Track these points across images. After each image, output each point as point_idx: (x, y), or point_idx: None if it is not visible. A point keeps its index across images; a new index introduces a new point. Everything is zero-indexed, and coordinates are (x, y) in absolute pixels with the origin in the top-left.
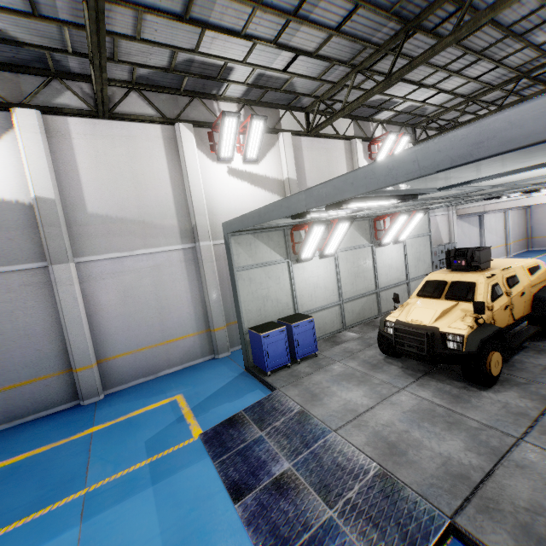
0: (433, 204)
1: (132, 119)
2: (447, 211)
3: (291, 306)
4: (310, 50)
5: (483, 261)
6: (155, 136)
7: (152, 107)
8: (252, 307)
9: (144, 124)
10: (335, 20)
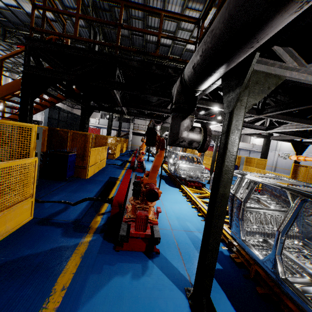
0: None
1: None
2: (42, 115)
3: None
4: (2, 54)
5: (40, 123)
6: None
7: None
8: None
9: None
10: None
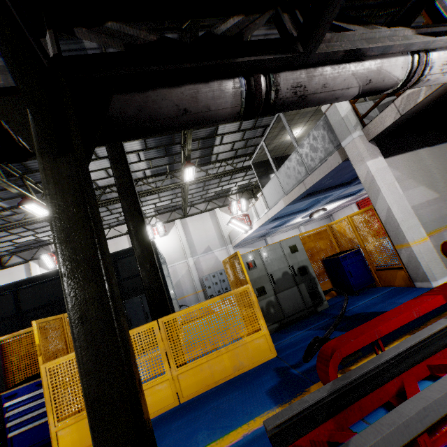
0: None
1: (13, 266)
2: (225, 246)
3: None
4: None
5: None
6: (22, 269)
7: (22, 258)
8: None
9: (18, 266)
10: (48, 224)
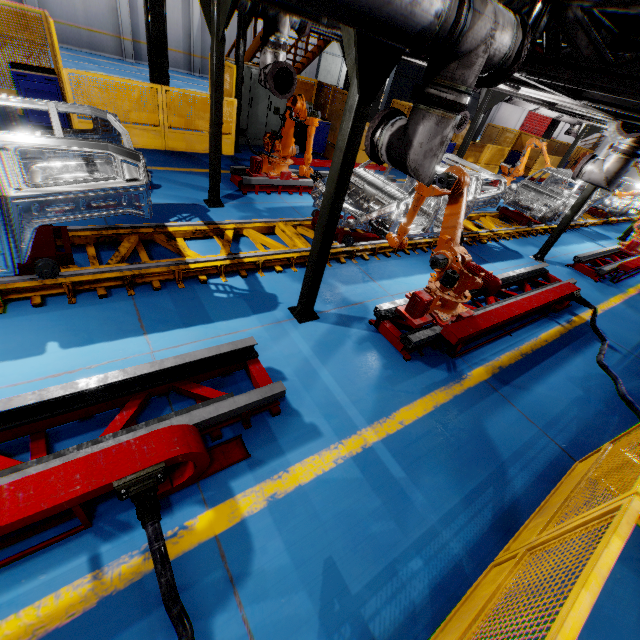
0: None
1: None
2: None
3: (336, 82)
4: None
5: None
6: None
7: None
8: (323, 74)
9: None
10: None
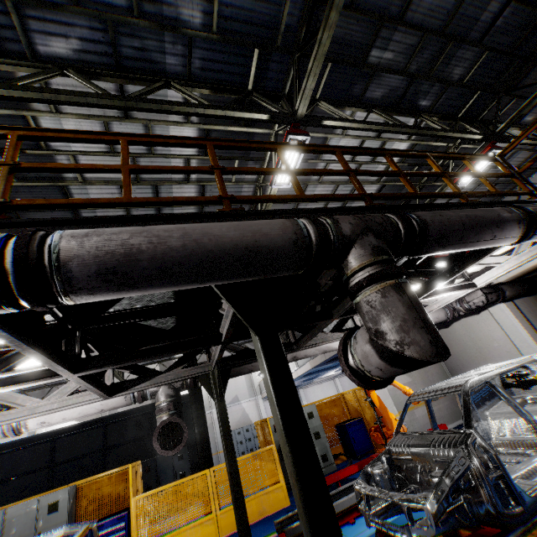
0: None
1: None
2: (255, 396)
3: None
4: None
5: None
6: None
7: None
8: None
9: None
10: None
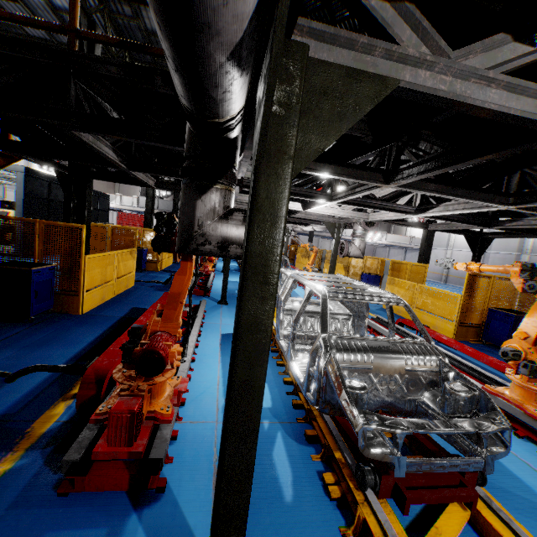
0: (0, 179)
1: None
2: None
3: None
4: None
5: None
6: None
7: None
8: None
9: None
10: None
